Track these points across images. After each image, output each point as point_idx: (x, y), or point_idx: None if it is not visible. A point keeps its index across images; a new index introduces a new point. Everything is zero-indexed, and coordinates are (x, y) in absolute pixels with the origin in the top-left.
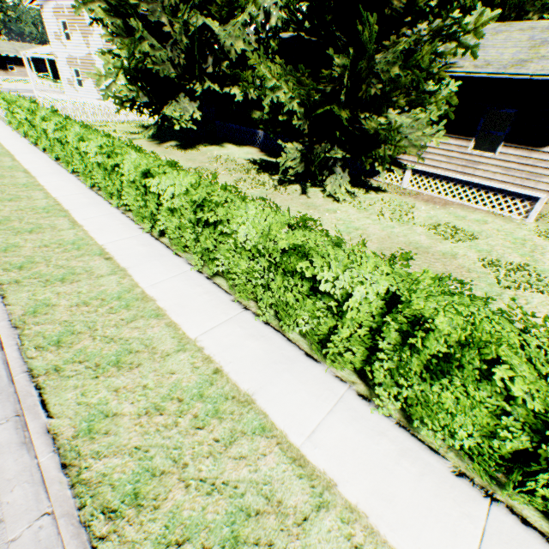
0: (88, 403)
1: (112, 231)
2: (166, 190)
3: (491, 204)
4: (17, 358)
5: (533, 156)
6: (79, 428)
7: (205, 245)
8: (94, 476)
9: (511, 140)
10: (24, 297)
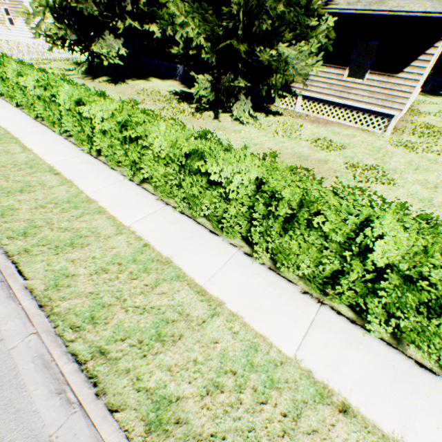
0: (53, 270)
1: (58, 153)
2: (96, 115)
3: (360, 122)
4: None
5: (391, 81)
6: (48, 285)
7: (132, 158)
8: (63, 310)
9: (375, 68)
10: None
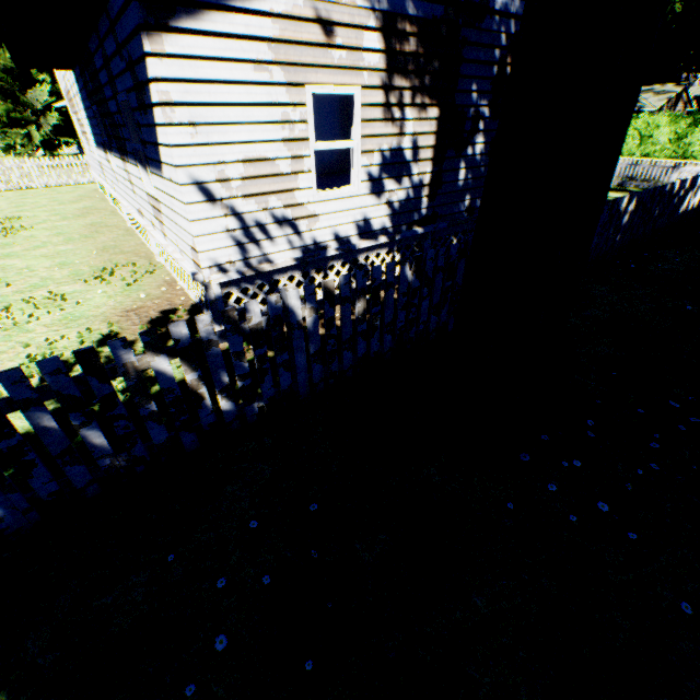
0: None
1: None
2: None
3: None
4: None
5: None
6: None
7: None
8: None
9: None
10: None
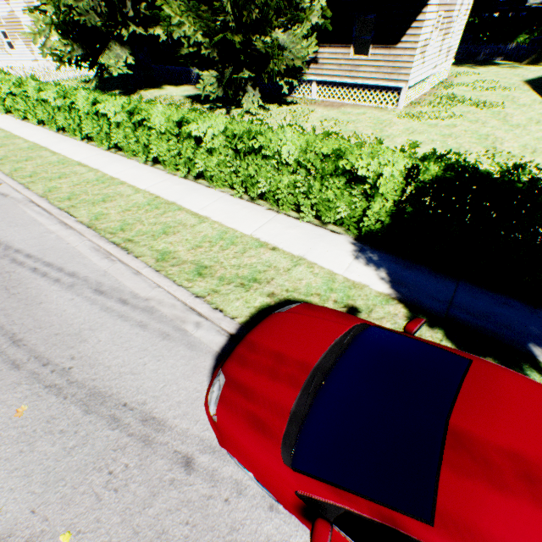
0: (93, 213)
1: (83, 153)
2: (110, 110)
3: (374, 100)
4: (50, 206)
5: (392, 53)
6: (92, 219)
7: (143, 142)
8: (103, 228)
9: (376, 42)
10: (41, 187)
